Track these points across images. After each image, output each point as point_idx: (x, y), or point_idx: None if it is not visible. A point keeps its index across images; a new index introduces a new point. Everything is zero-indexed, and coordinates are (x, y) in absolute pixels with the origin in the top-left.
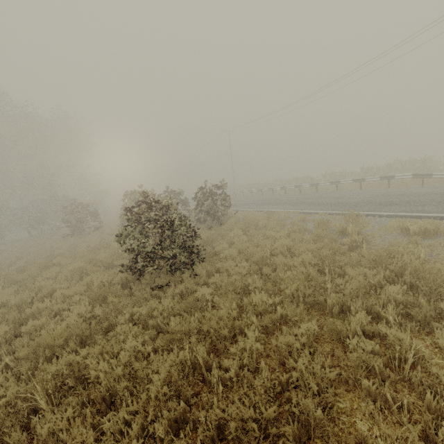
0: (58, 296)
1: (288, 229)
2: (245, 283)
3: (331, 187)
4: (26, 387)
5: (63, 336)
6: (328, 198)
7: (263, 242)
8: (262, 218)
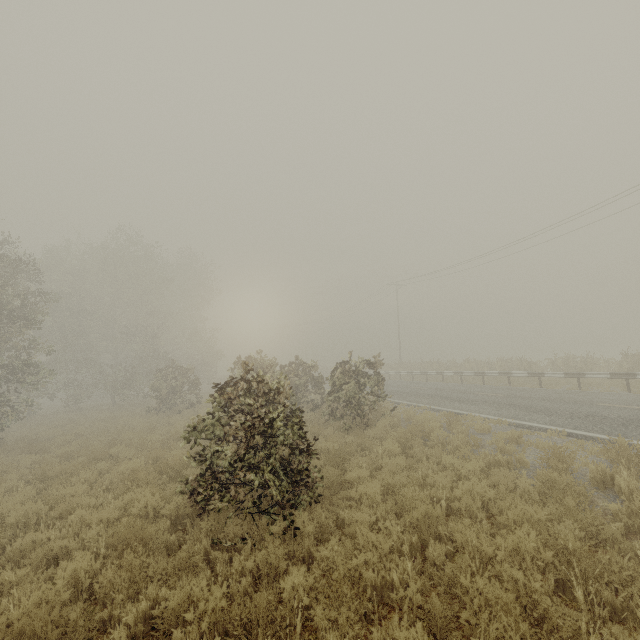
0: (73, 522)
1: (486, 456)
2: (385, 577)
3: (567, 381)
4: None
5: (9, 634)
6: (564, 403)
7: (435, 478)
8: (438, 425)
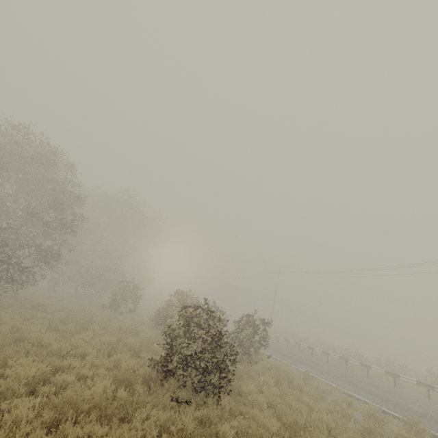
0: (89, 361)
1: (329, 405)
2: None
3: (387, 379)
4: (57, 434)
5: (90, 402)
6: (383, 390)
7: (298, 406)
8: (298, 376)
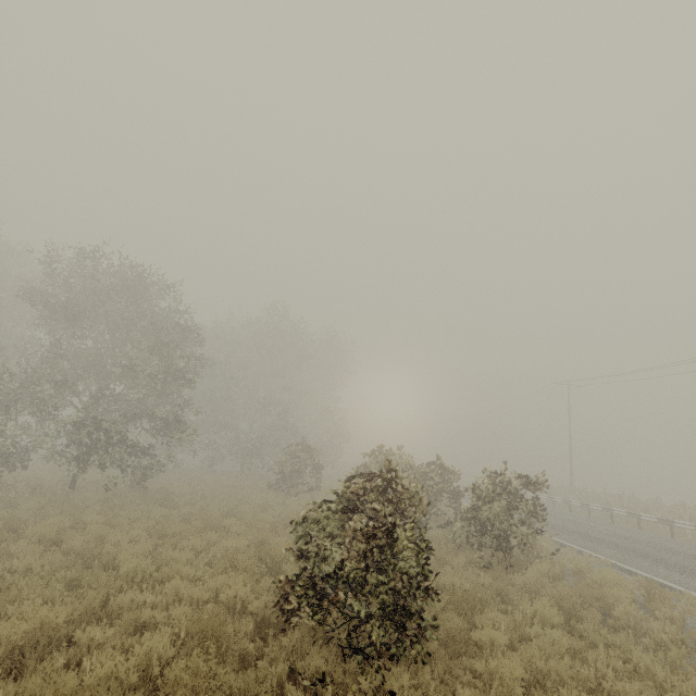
0: (168, 591)
1: None
2: None
3: None
4: None
5: None
6: None
7: (619, 687)
8: (627, 596)
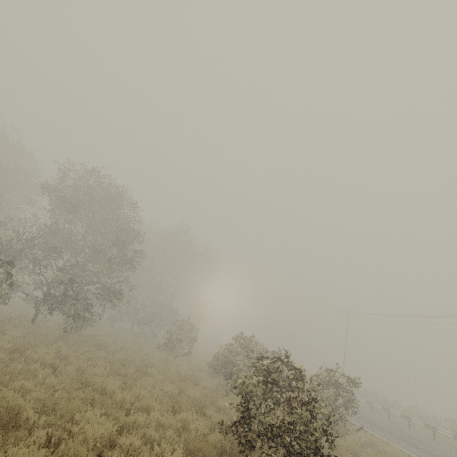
0: (154, 418)
1: None
2: None
3: None
4: None
5: None
6: None
7: None
8: None
